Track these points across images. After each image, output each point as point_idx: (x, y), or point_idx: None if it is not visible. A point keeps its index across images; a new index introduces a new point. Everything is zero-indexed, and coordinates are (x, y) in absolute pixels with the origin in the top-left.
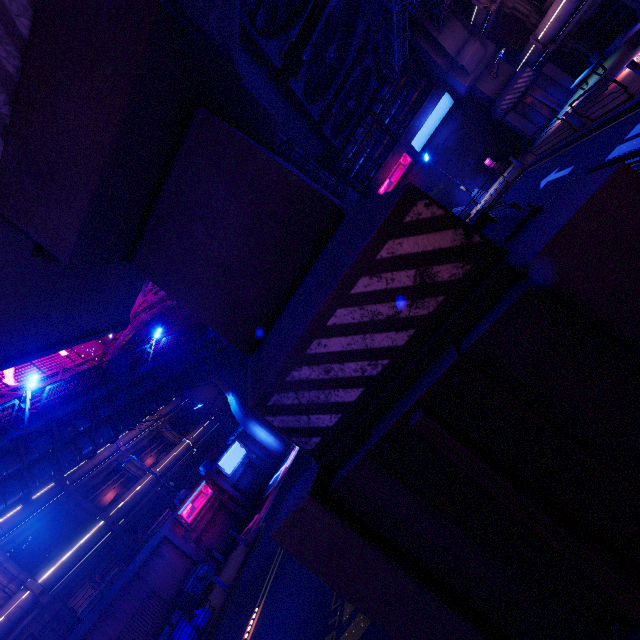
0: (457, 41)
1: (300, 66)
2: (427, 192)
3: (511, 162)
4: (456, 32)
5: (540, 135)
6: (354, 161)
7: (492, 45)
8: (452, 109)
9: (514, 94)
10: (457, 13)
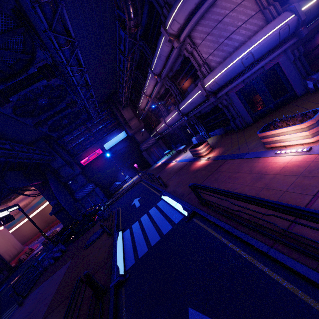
0: (129, 116)
1: (8, 102)
2: (106, 169)
3: (144, 168)
4: (130, 112)
5: (154, 164)
6: (70, 143)
7: (143, 123)
8: (126, 138)
9: (148, 144)
10: (132, 106)
